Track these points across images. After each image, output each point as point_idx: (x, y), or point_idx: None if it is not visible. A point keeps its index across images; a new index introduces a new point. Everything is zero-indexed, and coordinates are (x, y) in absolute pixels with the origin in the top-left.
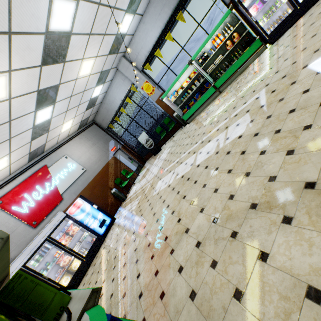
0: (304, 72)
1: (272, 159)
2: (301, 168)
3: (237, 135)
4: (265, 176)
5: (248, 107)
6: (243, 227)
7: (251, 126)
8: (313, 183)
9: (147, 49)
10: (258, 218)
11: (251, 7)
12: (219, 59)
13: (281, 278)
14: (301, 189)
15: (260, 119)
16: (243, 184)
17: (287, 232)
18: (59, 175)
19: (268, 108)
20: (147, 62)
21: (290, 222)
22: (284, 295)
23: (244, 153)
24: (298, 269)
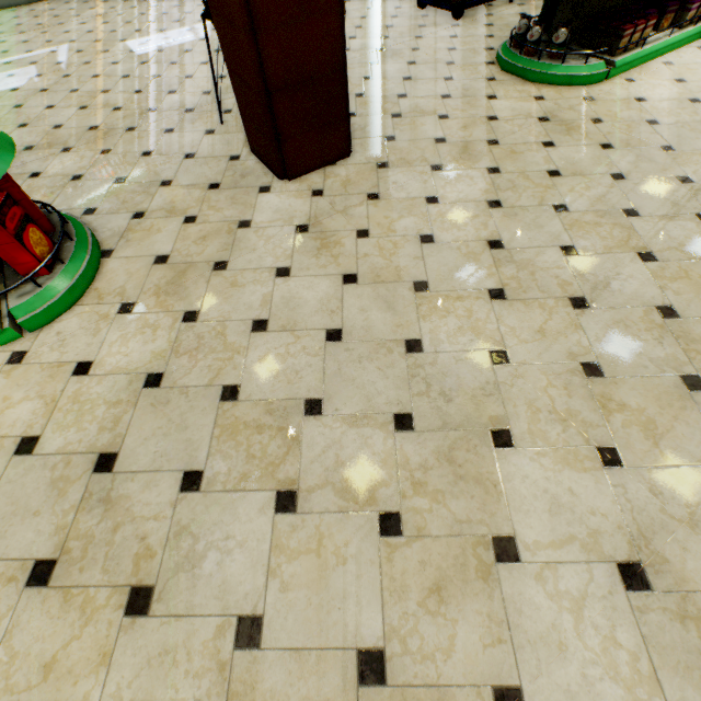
0: (120, 46)
1: (62, 113)
2: (91, 119)
3: (11, 88)
4: (50, 126)
5: (35, 58)
6: (12, 165)
7: (37, 81)
8: (98, 127)
9: None
10: (34, 155)
11: None
12: None
13: (53, 180)
14: (86, 132)
15: (54, 76)
16: (15, 134)
17: (65, 157)
18: None
19: (69, 67)
20: None
21: (70, 151)
22: (53, 187)
23: (22, 107)
24: (70, 171)
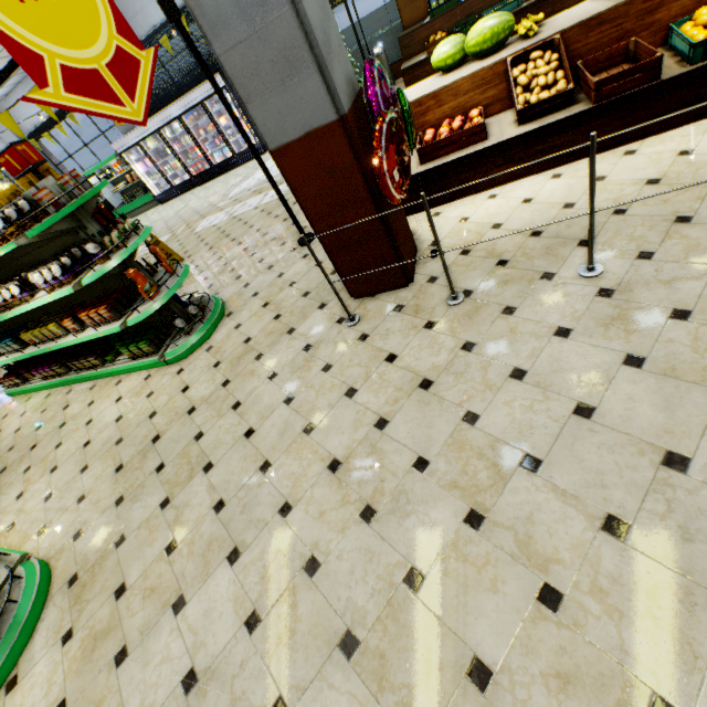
0: None
1: None
2: None
3: None
4: None
5: None
6: None
7: None
8: None
9: (33, 121)
10: None
11: (138, 163)
12: (123, 186)
13: None
14: None
15: None
16: None
17: None
18: None
19: None
20: (35, 137)
21: None
22: None
23: None
24: None
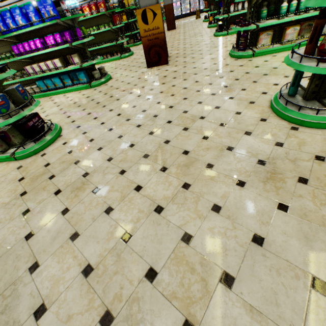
0: None
1: None
2: None
3: None
4: None
5: None
6: None
7: None
8: None
9: None
10: None
11: (173, 3)
12: None
13: None
14: None
15: None
16: None
17: None
18: (72, 2)
19: None
20: None
21: None
22: None
23: None
24: None
